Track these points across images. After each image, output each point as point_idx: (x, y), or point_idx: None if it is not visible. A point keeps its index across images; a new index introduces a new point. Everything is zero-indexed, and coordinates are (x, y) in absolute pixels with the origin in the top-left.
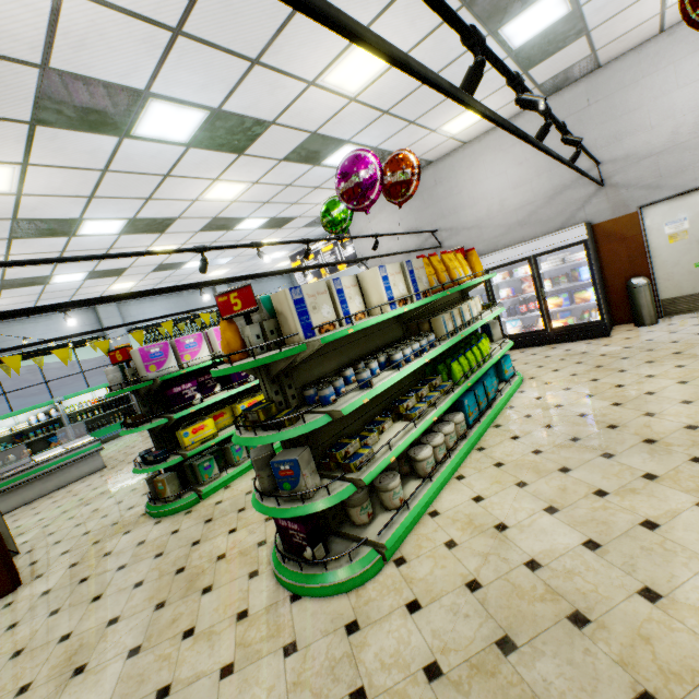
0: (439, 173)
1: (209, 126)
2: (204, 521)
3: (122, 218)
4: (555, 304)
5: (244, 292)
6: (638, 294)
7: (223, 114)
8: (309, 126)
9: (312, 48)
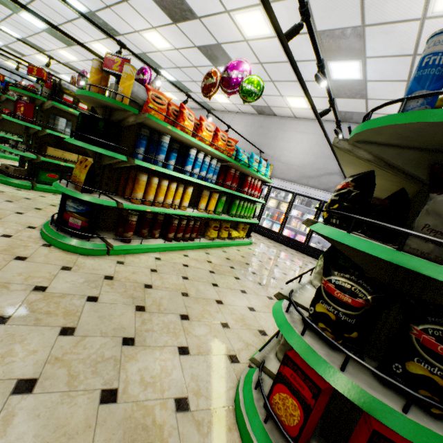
0: None
1: (24, 40)
2: None
3: (2, 42)
4: None
5: None
6: None
7: (28, 40)
8: (64, 60)
9: (48, 43)
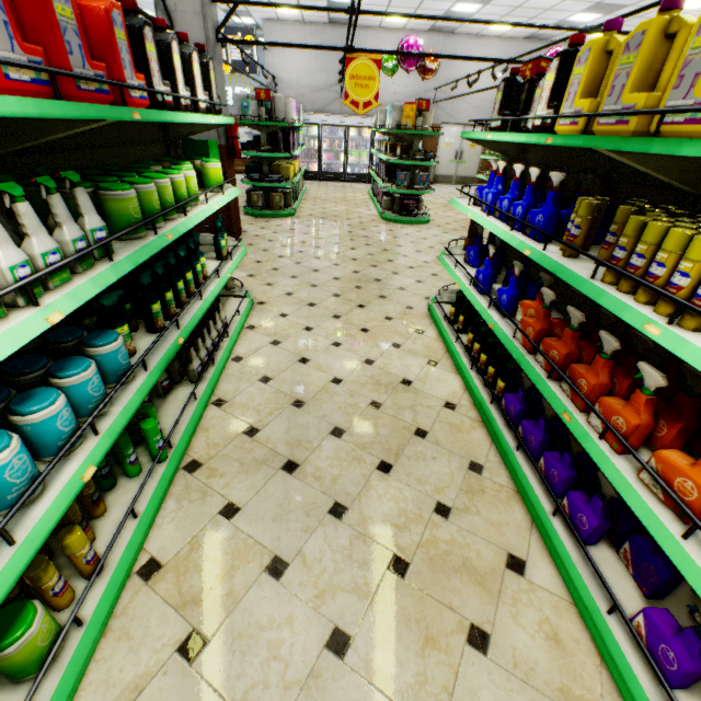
0: (356, 37)
1: None
2: (321, 218)
3: None
4: None
5: (428, 103)
6: (431, 168)
7: None
8: None
9: None
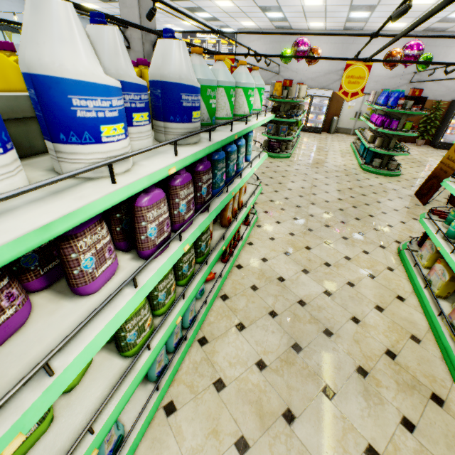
0: (293, 37)
1: None
2: None
3: None
4: (311, 117)
5: (290, 81)
6: (334, 122)
7: None
8: (282, 4)
9: None
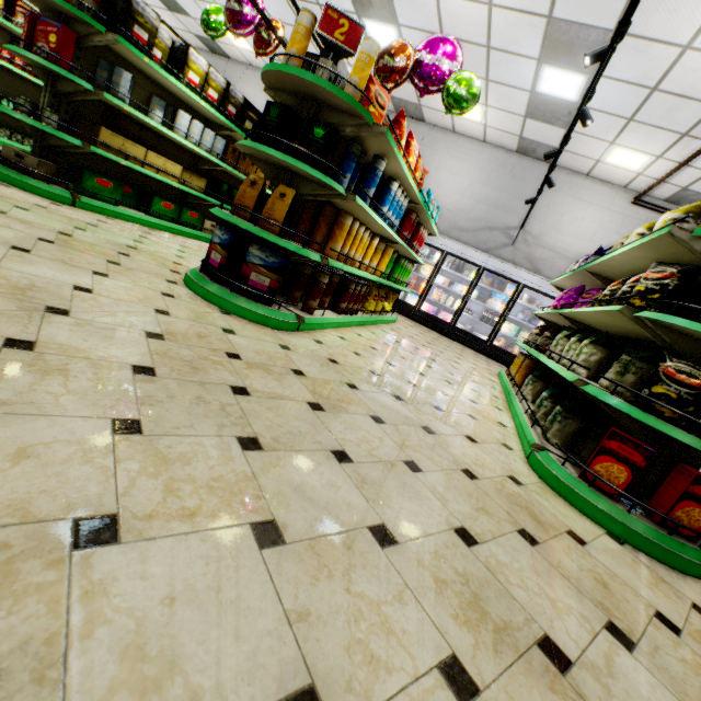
0: None
1: None
2: None
3: None
4: None
5: None
6: None
7: None
8: None
9: None
